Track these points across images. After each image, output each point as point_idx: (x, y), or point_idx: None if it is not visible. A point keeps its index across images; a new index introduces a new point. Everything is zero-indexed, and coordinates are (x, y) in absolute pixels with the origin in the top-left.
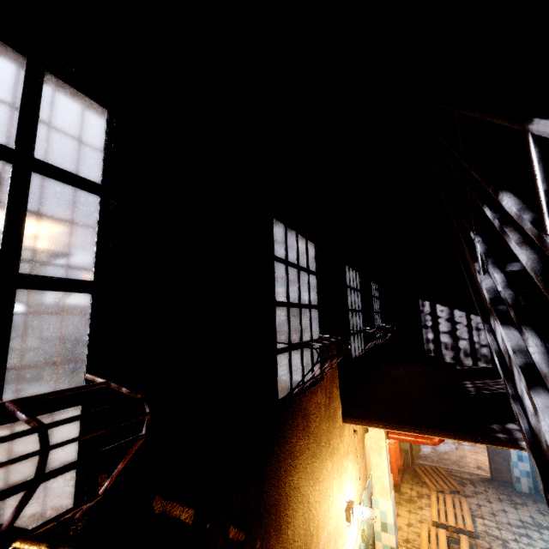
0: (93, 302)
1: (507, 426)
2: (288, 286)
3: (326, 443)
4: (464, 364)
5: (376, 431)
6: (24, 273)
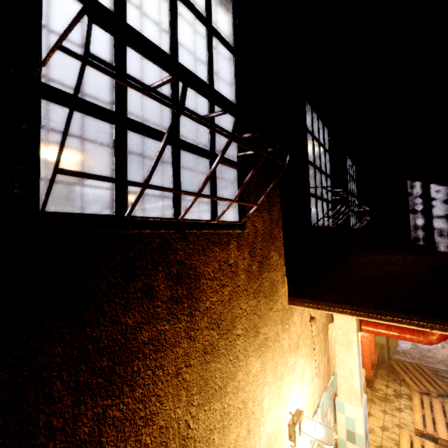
0: None
1: None
2: None
3: (248, 331)
4: None
5: (343, 321)
6: (60, 191)
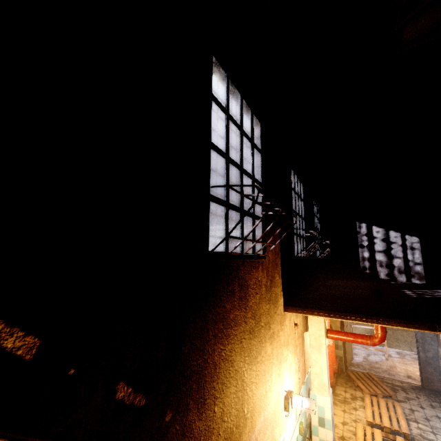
0: None
1: None
2: (228, 137)
3: (266, 325)
4: (398, 281)
5: (316, 329)
6: None
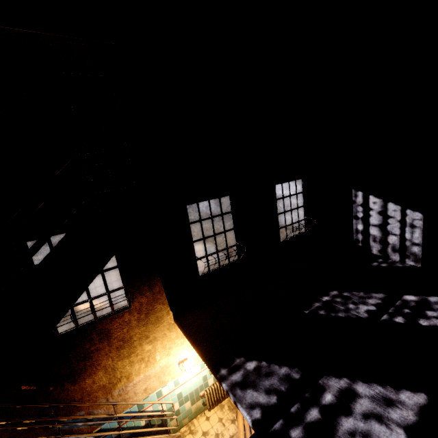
0: None
1: (246, 364)
2: None
3: (141, 338)
4: (390, 259)
5: None
6: None
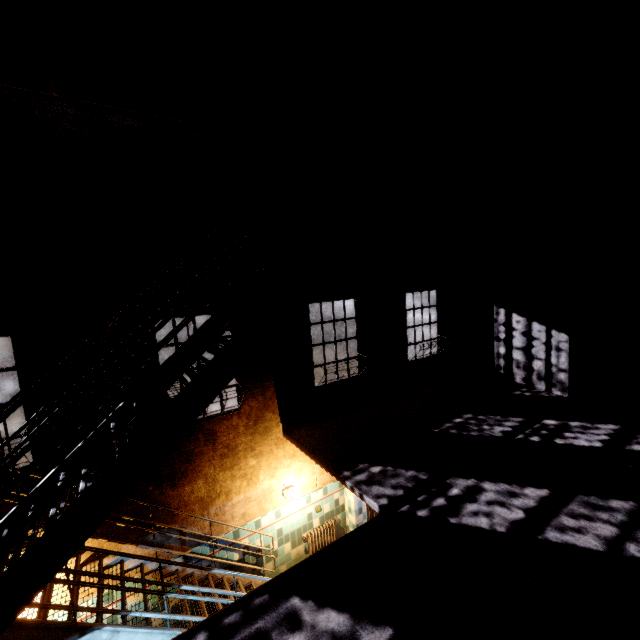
0: (24, 406)
1: (371, 468)
2: None
3: (247, 449)
4: (535, 388)
5: None
6: None
